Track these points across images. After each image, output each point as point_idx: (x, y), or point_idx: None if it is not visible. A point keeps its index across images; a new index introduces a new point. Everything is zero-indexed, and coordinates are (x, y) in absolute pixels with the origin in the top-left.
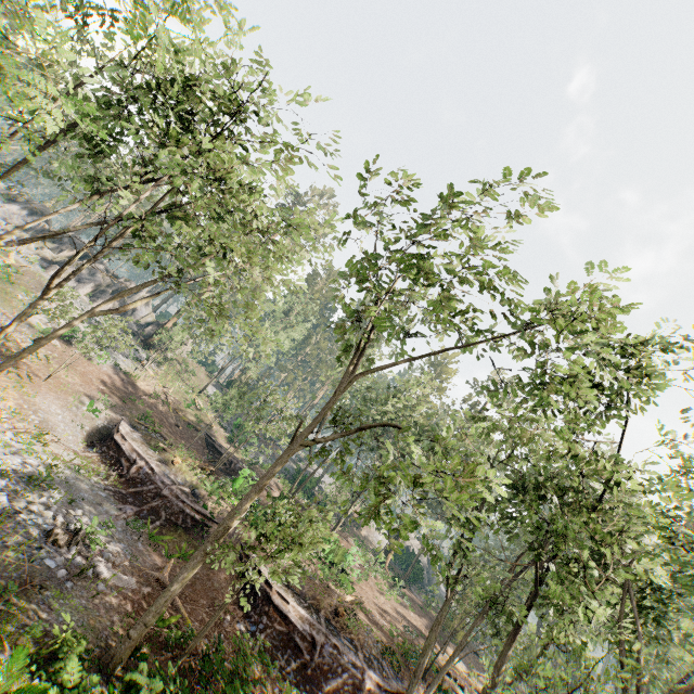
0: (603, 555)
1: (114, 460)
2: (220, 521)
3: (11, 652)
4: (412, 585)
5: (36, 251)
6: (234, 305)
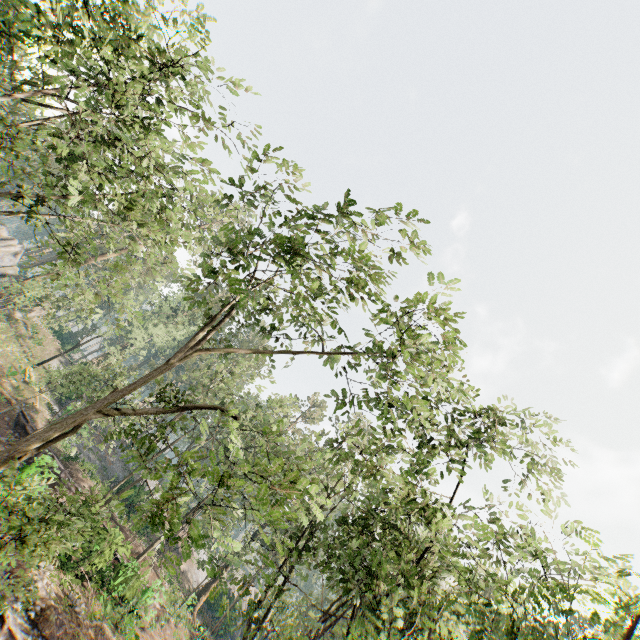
0: (413, 609)
1: None
2: None
3: None
4: (220, 637)
5: None
6: (93, 250)
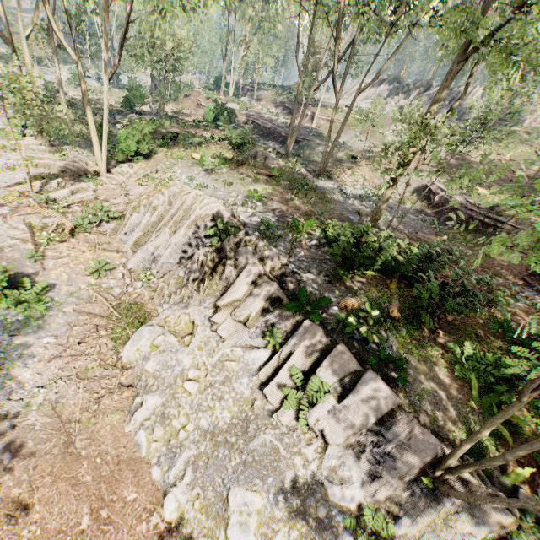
0: None
1: (426, 198)
2: (516, 225)
3: (315, 226)
4: None
5: (395, 105)
6: None
